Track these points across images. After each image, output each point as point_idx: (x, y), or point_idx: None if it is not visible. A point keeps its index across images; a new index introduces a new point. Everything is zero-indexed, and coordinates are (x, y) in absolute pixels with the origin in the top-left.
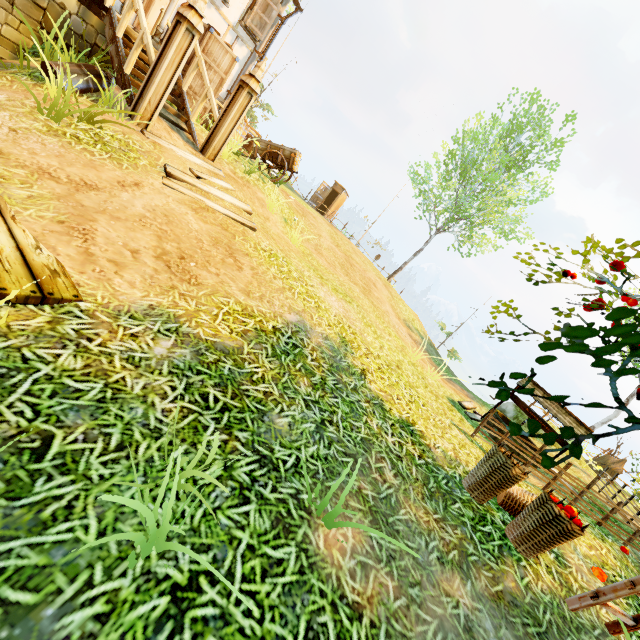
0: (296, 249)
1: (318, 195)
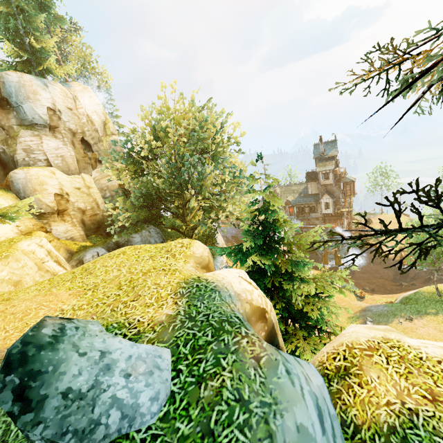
0: None
1: None
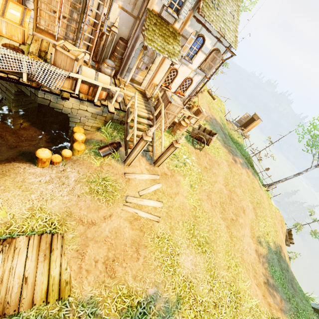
0: (189, 208)
1: (242, 119)
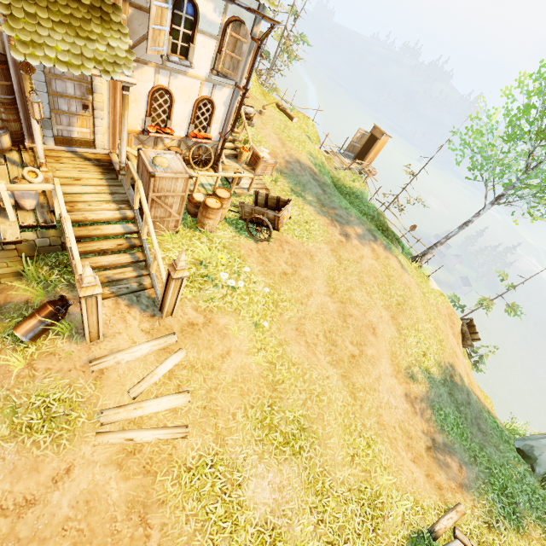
0: (258, 373)
1: (354, 143)
